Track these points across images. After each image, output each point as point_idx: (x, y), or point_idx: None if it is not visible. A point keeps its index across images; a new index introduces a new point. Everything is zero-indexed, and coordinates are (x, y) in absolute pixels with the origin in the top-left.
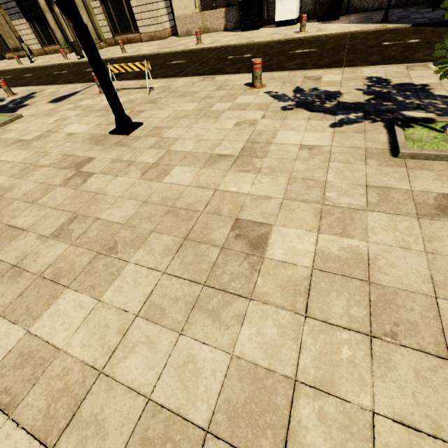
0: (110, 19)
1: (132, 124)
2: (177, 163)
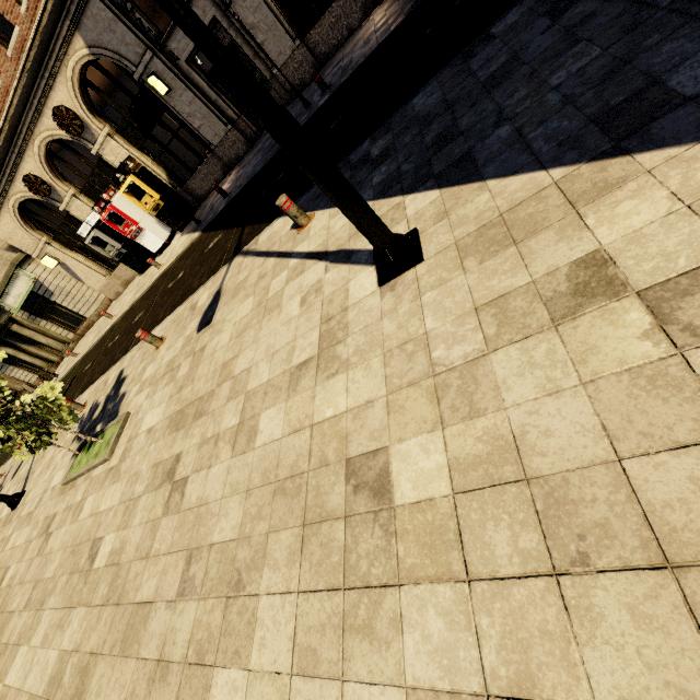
0: (63, 324)
1: (17, 499)
2: (16, 530)
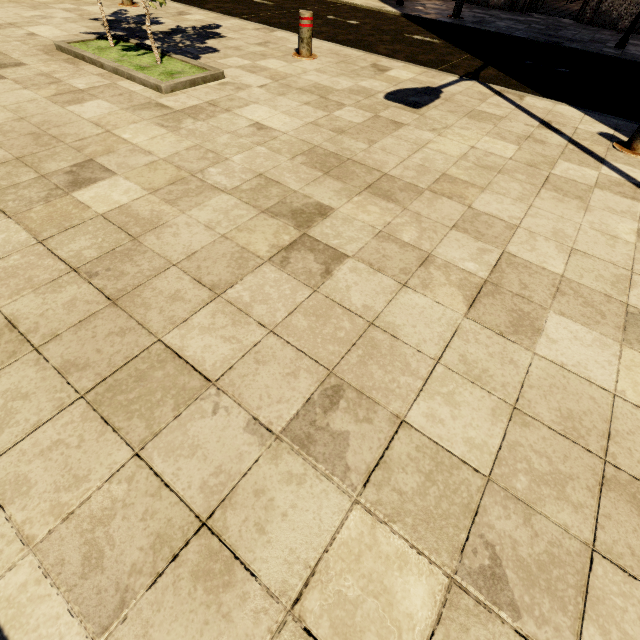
0: None
1: None
2: None
